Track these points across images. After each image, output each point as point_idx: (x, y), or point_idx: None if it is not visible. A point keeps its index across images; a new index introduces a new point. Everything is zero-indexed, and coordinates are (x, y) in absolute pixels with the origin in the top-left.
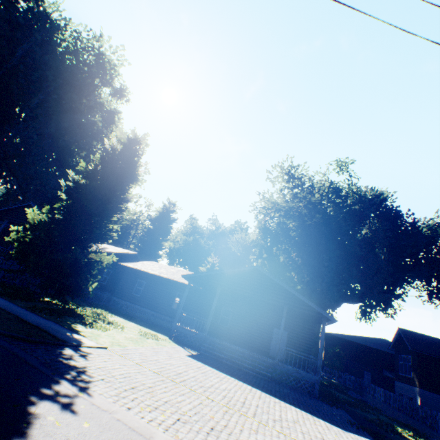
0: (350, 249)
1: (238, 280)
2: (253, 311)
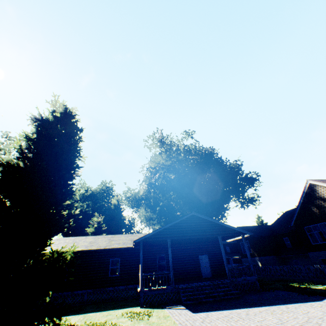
0: (206, 186)
1: (182, 228)
2: (180, 249)
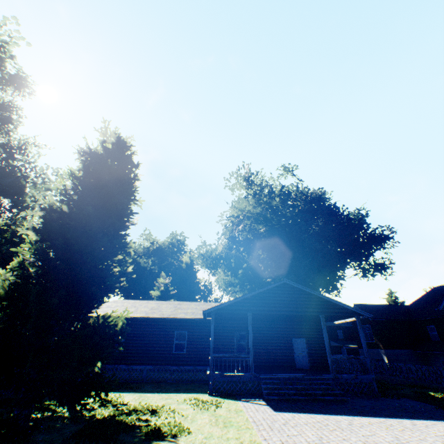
0: (310, 244)
1: (268, 300)
2: (267, 328)
